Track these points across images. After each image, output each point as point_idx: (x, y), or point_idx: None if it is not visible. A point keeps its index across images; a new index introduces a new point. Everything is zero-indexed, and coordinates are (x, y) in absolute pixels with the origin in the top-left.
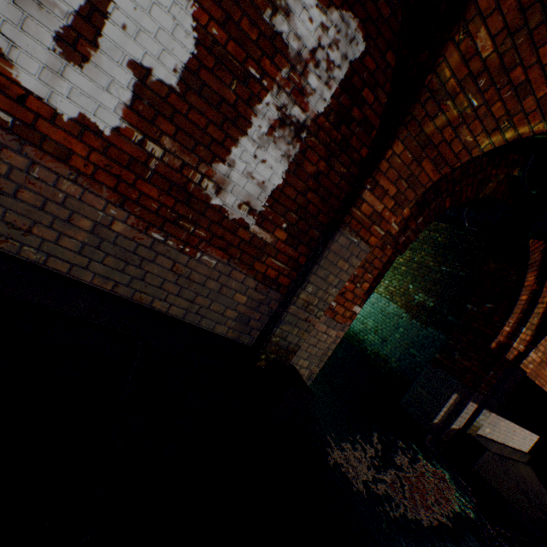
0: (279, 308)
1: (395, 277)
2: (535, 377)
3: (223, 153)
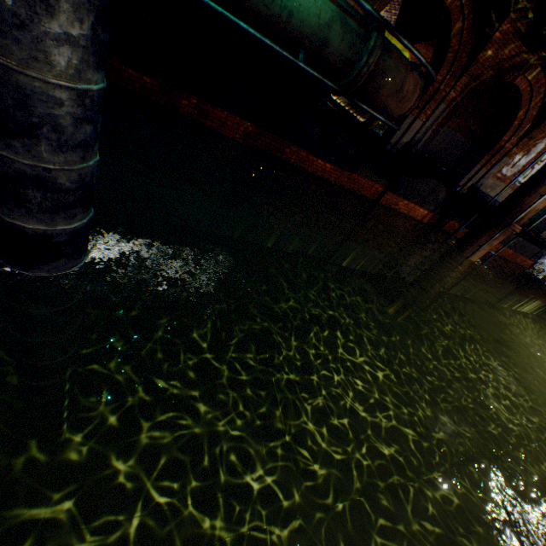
0: None
1: None
2: None
3: None
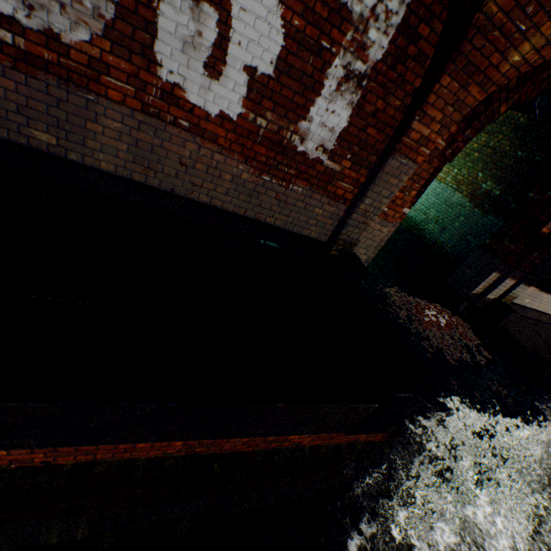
0: (344, 216)
1: (465, 165)
2: None
3: (304, 113)
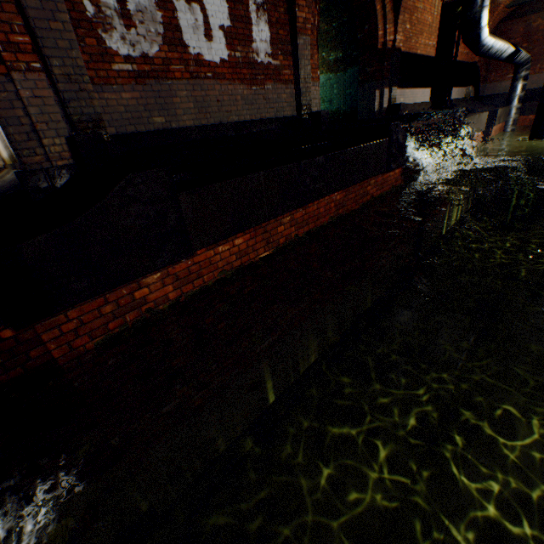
0: (296, 91)
1: None
2: (409, 51)
3: (251, 39)
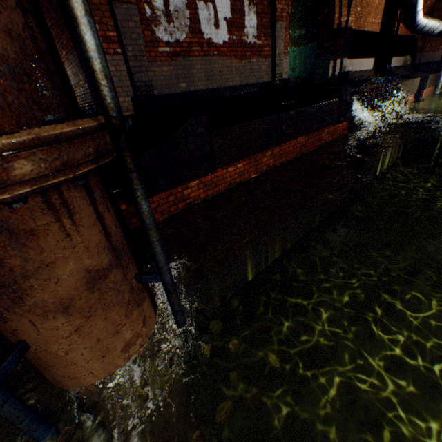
0: (272, 63)
1: None
2: (358, 29)
3: (244, 26)
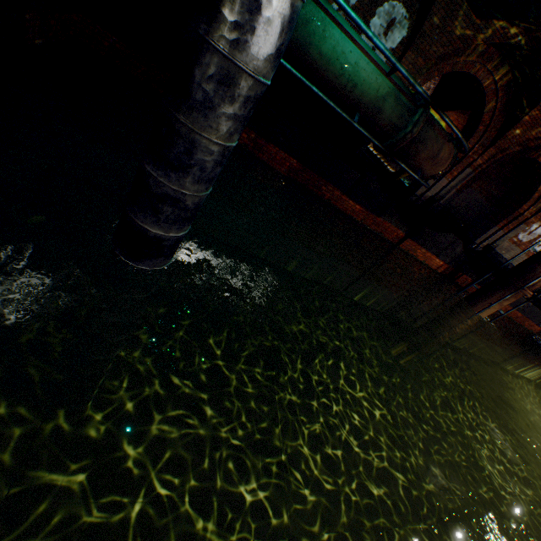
0: None
1: None
2: None
3: None
